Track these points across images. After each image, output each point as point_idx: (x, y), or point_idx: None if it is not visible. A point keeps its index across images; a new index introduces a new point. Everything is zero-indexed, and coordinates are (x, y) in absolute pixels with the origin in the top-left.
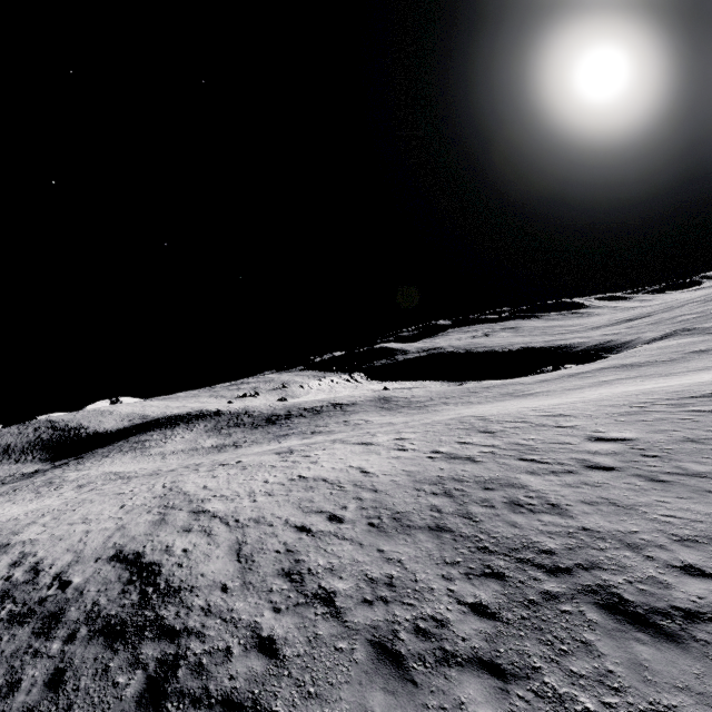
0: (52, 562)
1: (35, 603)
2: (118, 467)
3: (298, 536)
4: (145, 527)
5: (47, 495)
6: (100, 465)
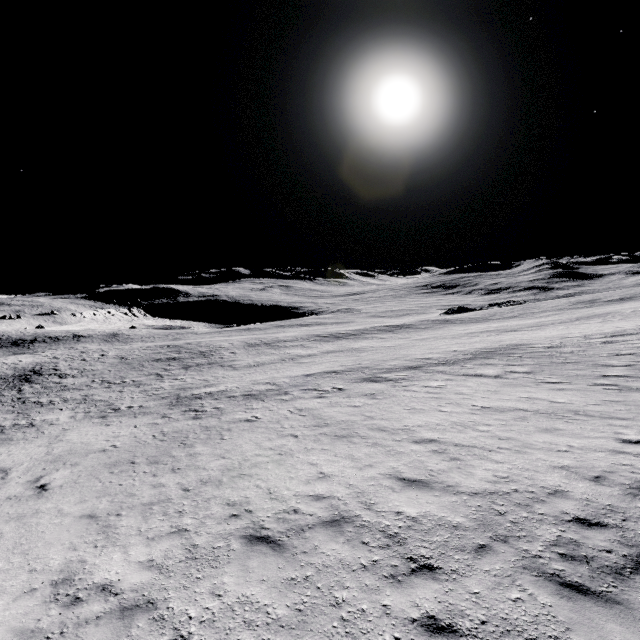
0: None
1: None
2: None
3: None
4: None
5: None
6: None
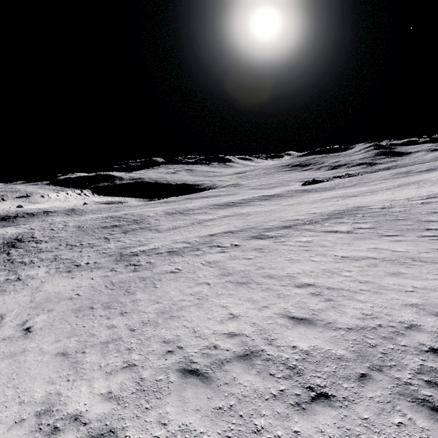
0: None
1: None
2: None
3: None
4: None
5: None
6: None
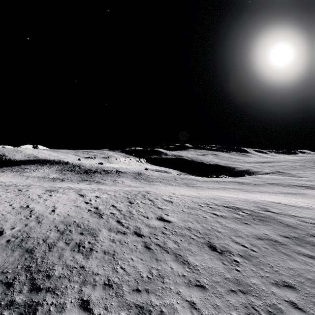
0: None
1: None
2: (1, 178)
3: None
4: None
5: None
6: None
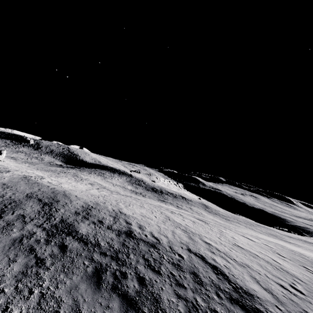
0: (159, 237)
1: (176, 260)
2: (98, 181)
3: (286, 291)
4: (186, 238)
5: (80, 182)
6: (90, 176)
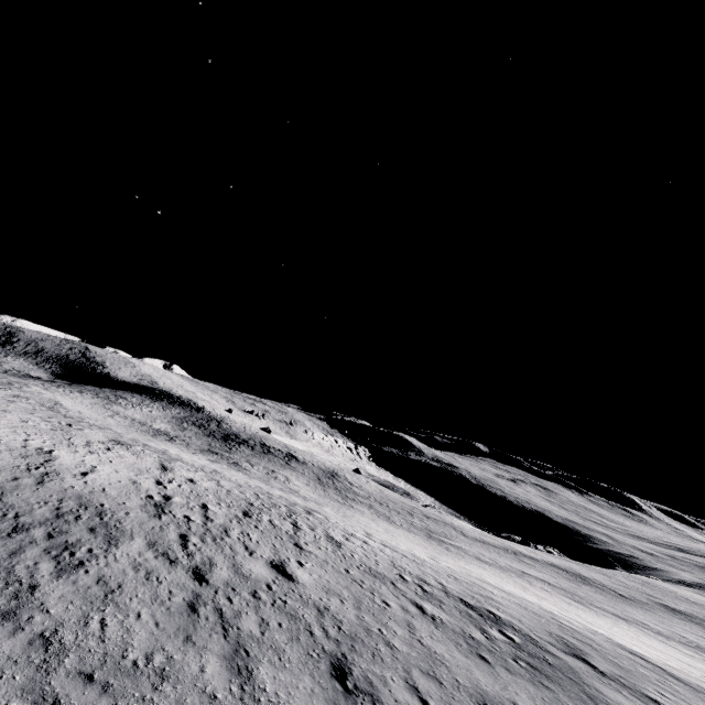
0: None
1: None
2: (70, 402)
3: None
4: None
5: None
6: (65, 394)
